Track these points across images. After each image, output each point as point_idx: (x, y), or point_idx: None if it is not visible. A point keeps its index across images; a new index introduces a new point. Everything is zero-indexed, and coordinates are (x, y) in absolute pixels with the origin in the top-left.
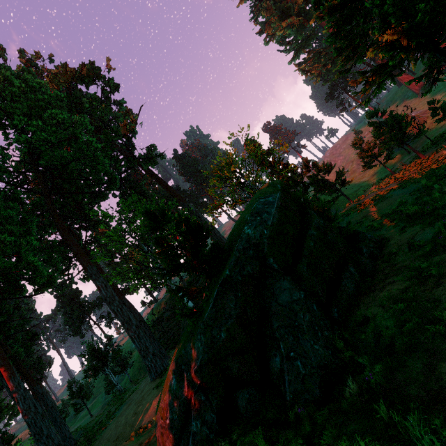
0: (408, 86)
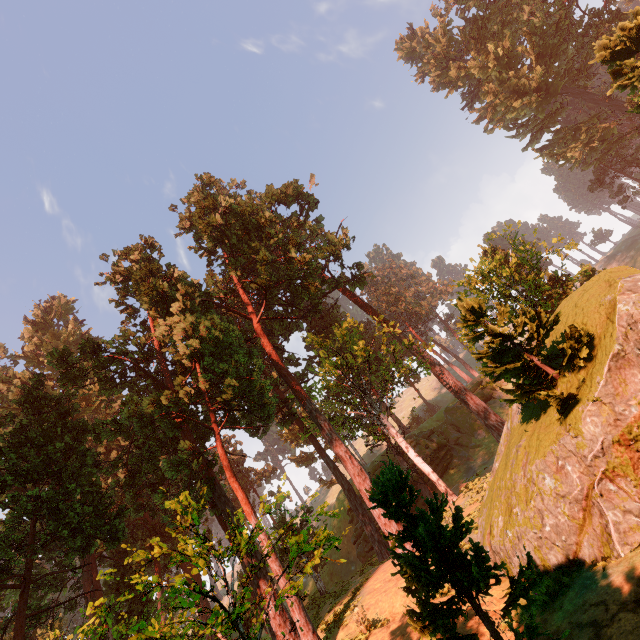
0: None
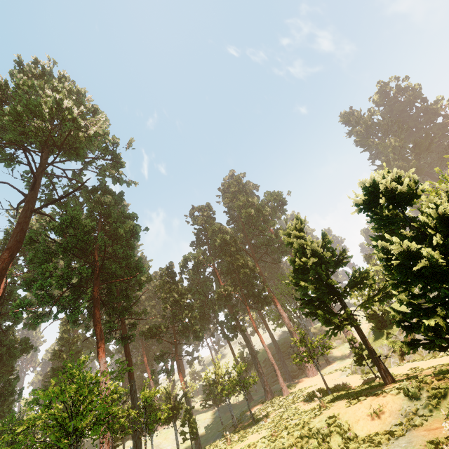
0: None
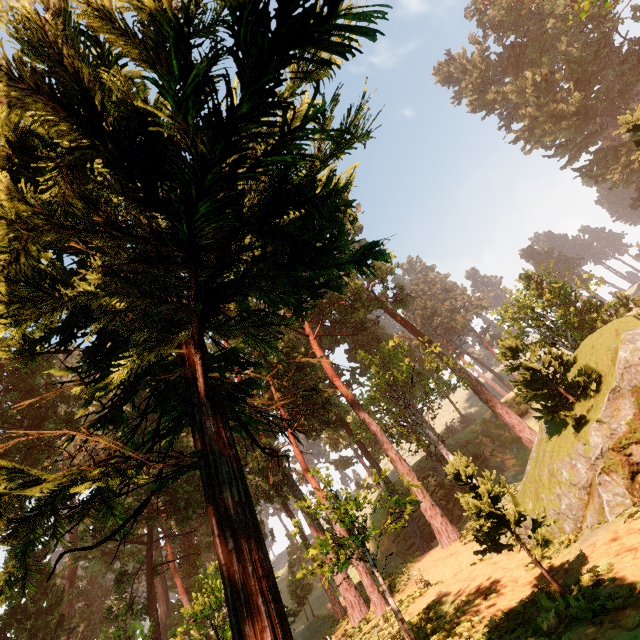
0: None
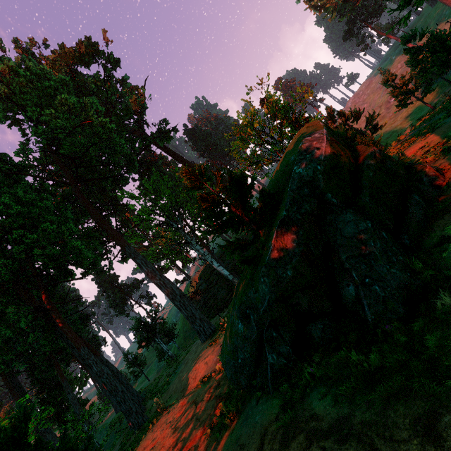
0: (444, 1)
